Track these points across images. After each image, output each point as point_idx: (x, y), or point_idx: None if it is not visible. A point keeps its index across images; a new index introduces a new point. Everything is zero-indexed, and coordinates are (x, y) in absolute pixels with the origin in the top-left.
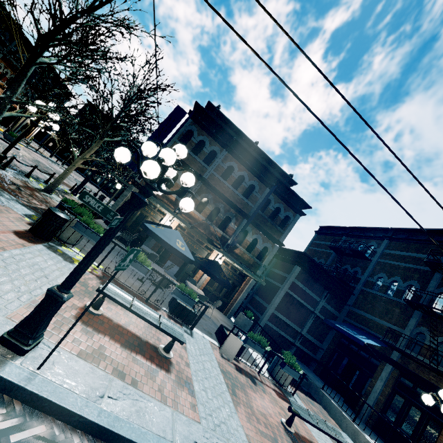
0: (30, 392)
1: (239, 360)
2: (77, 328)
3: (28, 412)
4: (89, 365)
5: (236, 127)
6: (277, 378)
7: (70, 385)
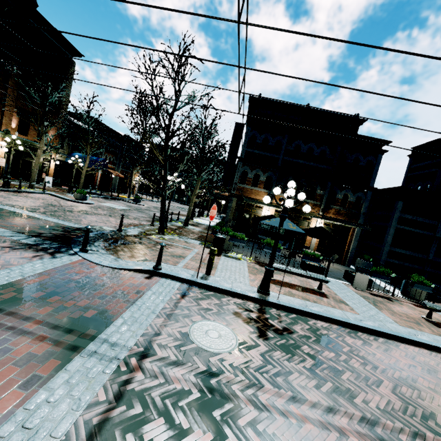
0: (282, 305)
1: (371, 290)
2: (273, 286)
3: (286, 311)
4: (292, 297)
5: (282, 103)
6: (411, 296)
7: (292, 303)
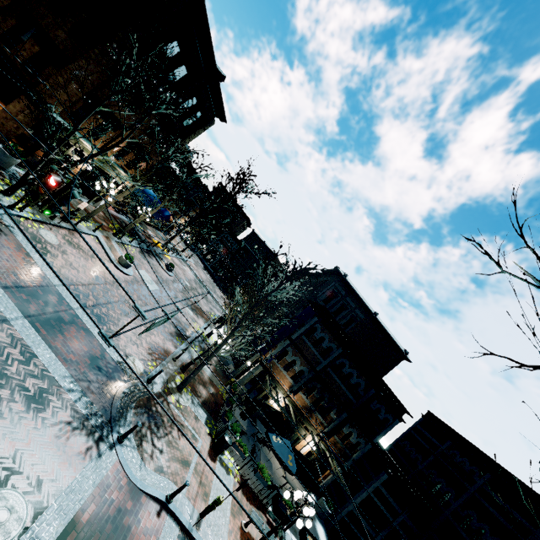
0: None
1: None
2: None
3: None
4: None
5: (358, 296)
6: None
7: None
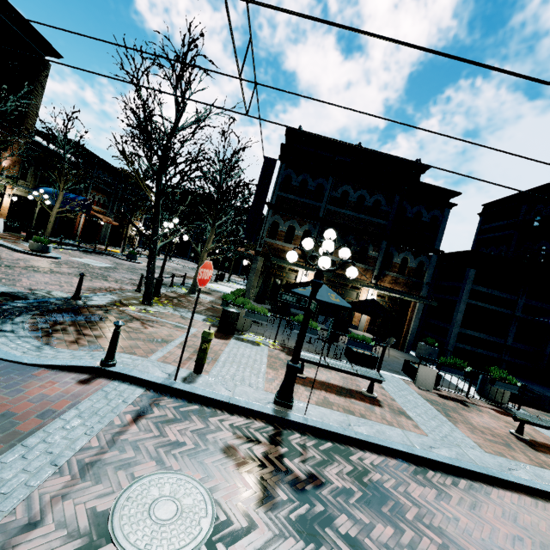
0: (311, 426)
1: (439, 389)
2: (301, 389)
3: (316, 437)
4: (328, 409)
5: (328, 140)
6: (491, 398)
7: (327, 421)
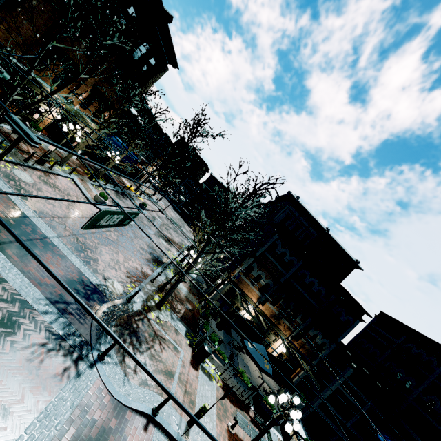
0: None
1: None
2: None
3: None
4: None
5: (311, 215)
6: None
7: None
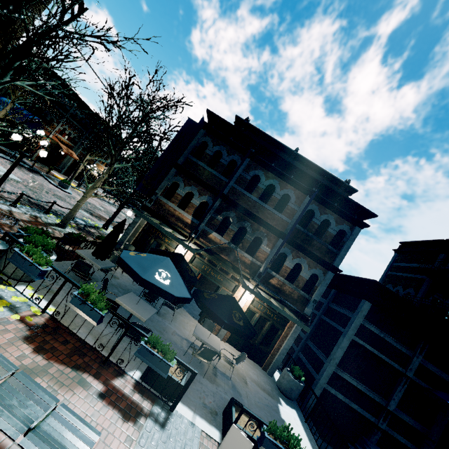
0: None
1: None
2: None
3: None
4: None
5: (269, 137)
6: None
7: None
